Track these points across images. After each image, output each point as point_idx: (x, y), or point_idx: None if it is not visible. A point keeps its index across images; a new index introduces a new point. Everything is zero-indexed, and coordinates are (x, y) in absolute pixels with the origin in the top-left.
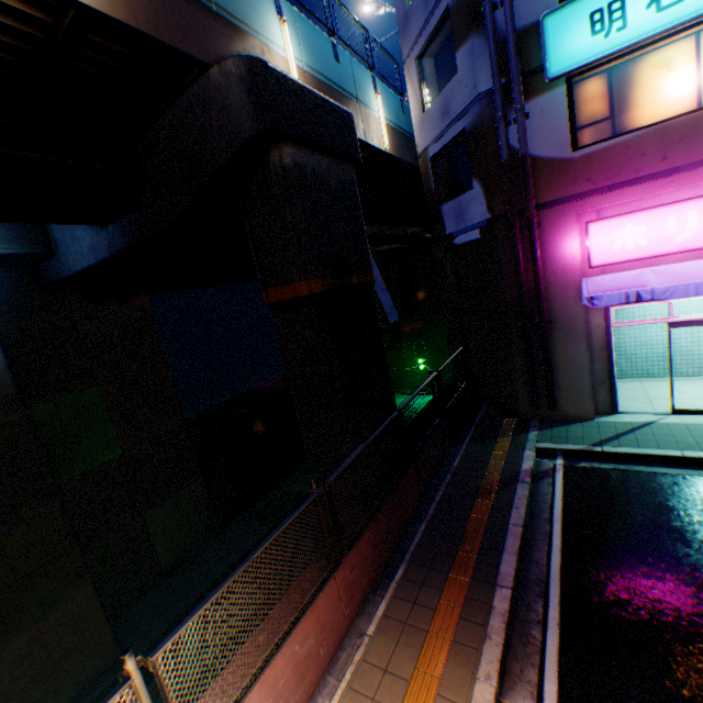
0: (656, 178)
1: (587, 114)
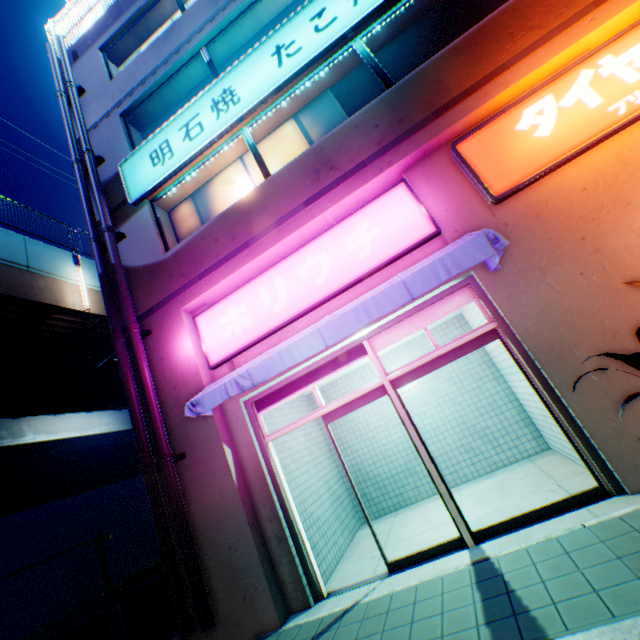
0: (235, 256)
1: (188, 227)
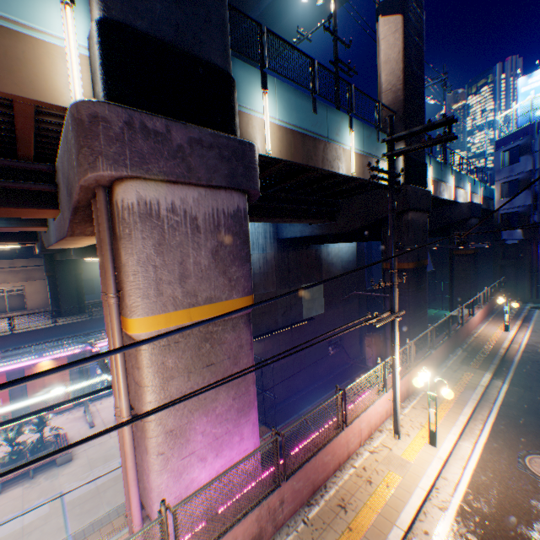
0: None
1: None
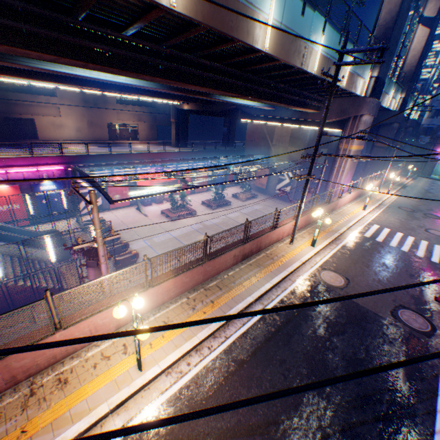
0: None
1: None
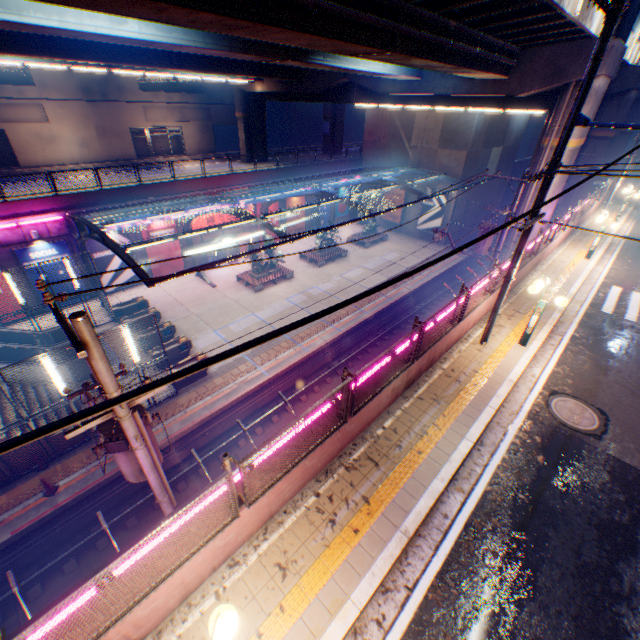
0: None
1: None
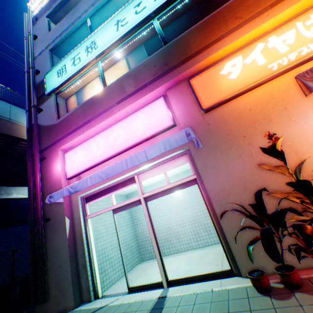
0: (84, 125)
1: (73, 108)
